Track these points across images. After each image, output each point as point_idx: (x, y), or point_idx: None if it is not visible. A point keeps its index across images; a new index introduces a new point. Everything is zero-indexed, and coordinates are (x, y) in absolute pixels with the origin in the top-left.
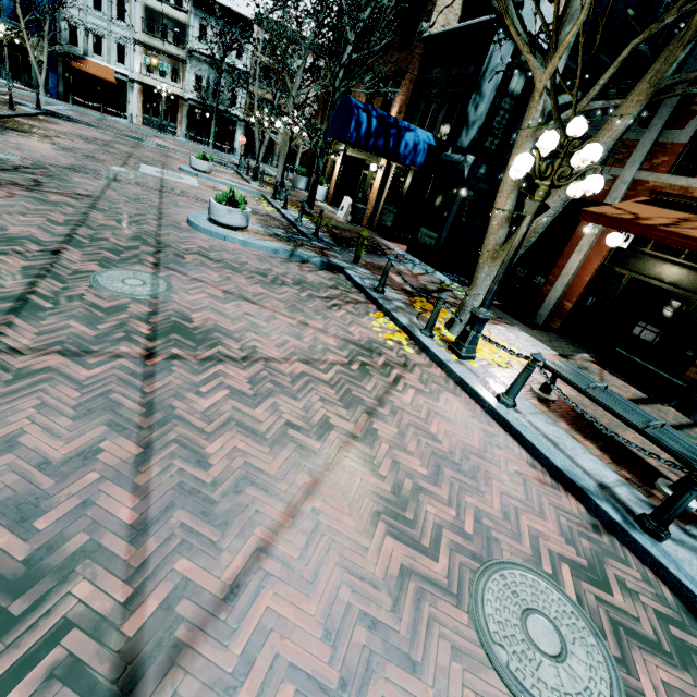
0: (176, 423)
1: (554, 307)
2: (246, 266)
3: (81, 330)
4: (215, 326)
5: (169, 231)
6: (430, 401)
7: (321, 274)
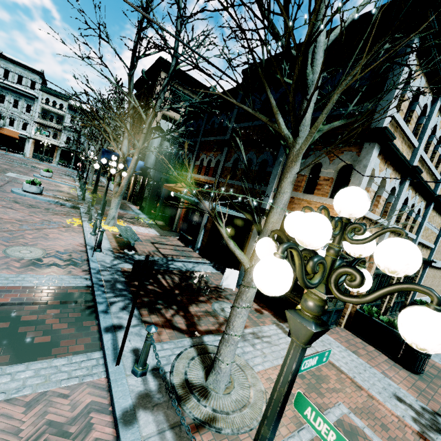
0: None
1: (178, 223)
2: (26, 203)
3: None
4: None
5: None
6: (61, 232)
7: (66, 209)
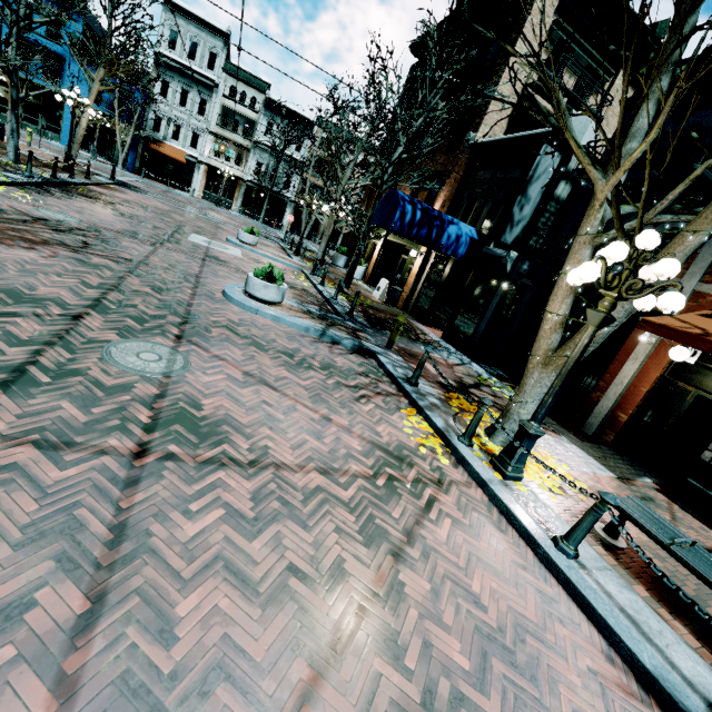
0: (148, 559)
1: (606, 417)
2: (274, 344)
3: (71, 413)
4: (226, 416)
5: (201, 301)
6: (471, 538)
7: (352, 358)
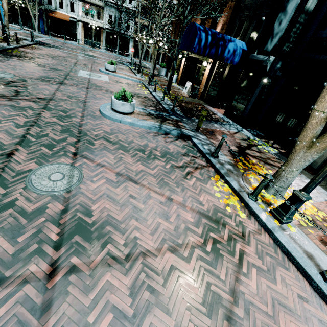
0: None
1: (326, 158)
2: (132, 144)
3: (3, 248)
4: (107, 217)
5: (87, 120)
6: (270, 283)
7: (177, 143)
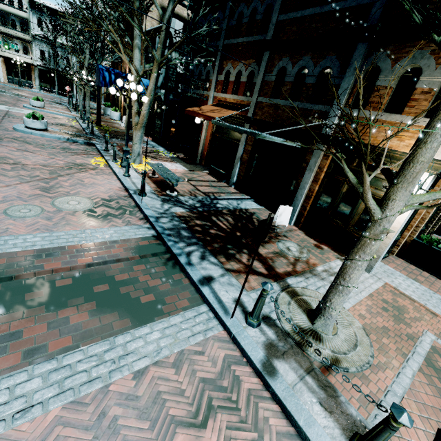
0: None
1: (202, 155)
2: (37, 143)
3: None
4: (6, 157)
5: None
6: (93, 176)
7: (81, 146)
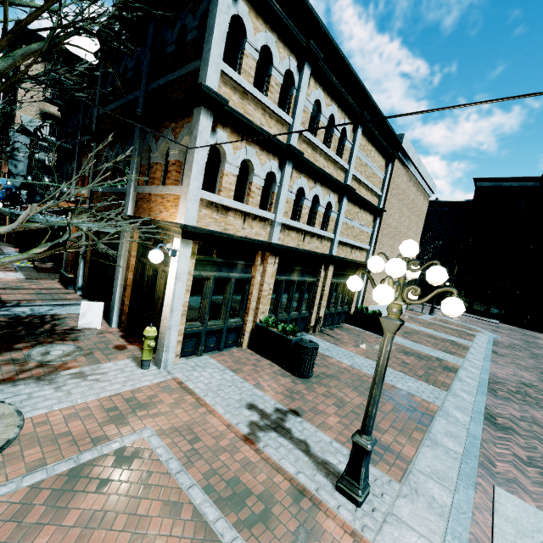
0: None
1: (68, 261)
2: None
3: None
4: None
5: None
6: None
7: None
